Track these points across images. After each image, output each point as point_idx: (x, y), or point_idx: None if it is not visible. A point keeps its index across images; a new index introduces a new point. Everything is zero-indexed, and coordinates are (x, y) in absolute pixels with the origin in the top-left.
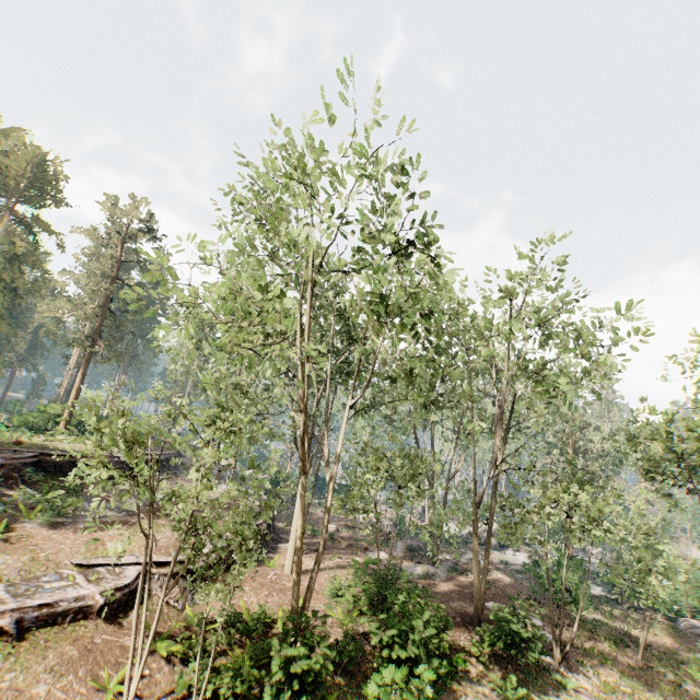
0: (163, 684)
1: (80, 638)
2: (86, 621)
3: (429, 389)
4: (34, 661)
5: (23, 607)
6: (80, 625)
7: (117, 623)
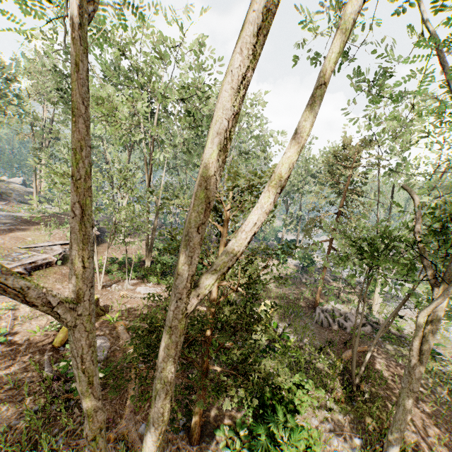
0: (104, 280)
1: (56, 272)
2: (52, 267)
3: (198, 157)
4: (45, 280)
5: (23, 264)
6: (51, 269)
7: (66, 267)
